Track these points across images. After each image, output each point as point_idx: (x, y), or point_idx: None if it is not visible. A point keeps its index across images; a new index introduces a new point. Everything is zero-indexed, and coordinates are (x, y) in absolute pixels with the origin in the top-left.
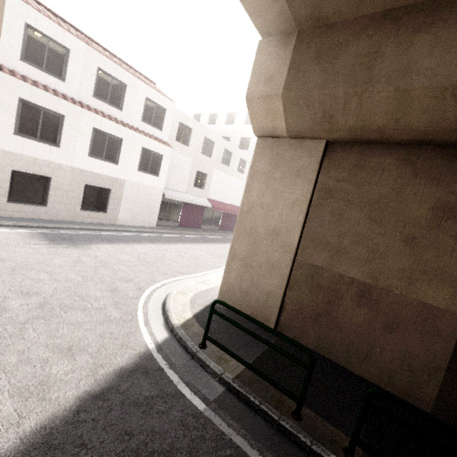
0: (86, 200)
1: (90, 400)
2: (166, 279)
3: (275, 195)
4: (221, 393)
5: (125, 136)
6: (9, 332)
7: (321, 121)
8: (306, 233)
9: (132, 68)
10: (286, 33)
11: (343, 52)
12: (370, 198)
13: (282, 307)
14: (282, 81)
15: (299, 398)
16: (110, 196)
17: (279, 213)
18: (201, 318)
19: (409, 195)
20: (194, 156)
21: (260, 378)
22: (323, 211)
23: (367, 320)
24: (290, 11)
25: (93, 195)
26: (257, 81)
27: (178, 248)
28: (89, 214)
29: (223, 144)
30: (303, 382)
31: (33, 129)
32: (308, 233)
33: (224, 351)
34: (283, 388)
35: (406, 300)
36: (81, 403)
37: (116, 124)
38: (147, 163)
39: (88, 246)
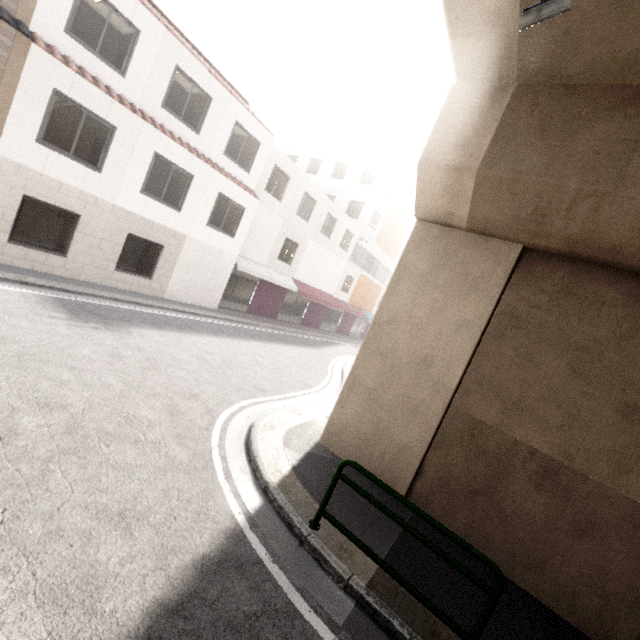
0: (125, 256)
1: (164, 618)
2: (244, 399)
3: (434, 308)
4: (350, 611)
5: (198, 173)
6: (25, 475)
7: (527, 218)
8: (472, 372)
9: (220, 75)
10: (498, 83)
11: (585, 130)
12: (578, 341)
13: (419, 471)
14: (481, 151)
15: (471, 636)
16: (161, 256)
17: (435, 335)
18: (303, 473)
19: (637, 347)
20: (286, 217)
21: (400, 588)
22: (502, 344)
23: (548, 513)
24: (518, 55)
25: (136, 250)
26: (441, 143)
27: (251, 347)
28: (126, 277)
29: (328, 206)
30: (482, 613)
31: (66, 139)
32: (476, 372)
33: (352, 541)
34: (445, 616)
35: (611, 494)
36: (152, 622)
37: (188, 153)
38: (221, 217)
39: (126, 330)
